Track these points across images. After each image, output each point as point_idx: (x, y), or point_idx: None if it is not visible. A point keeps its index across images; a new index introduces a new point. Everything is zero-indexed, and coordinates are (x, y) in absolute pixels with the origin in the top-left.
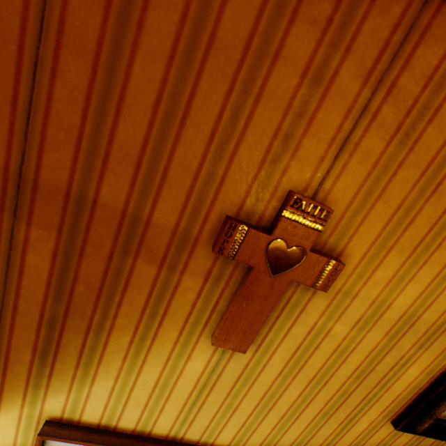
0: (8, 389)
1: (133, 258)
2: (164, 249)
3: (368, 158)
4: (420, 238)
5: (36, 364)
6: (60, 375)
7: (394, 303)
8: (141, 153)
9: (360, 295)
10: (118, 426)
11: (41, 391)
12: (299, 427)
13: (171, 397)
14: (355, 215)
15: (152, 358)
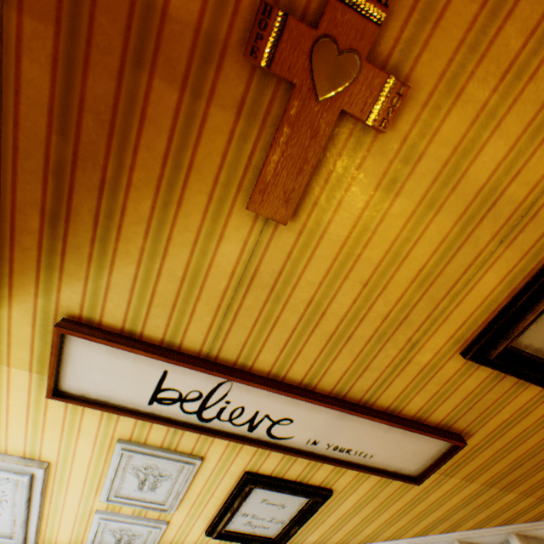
0: (18, 270)
1: (149, 76)
2: (186, 61)
3: None
4: (511, 60)
5: (46, 236)
6: (75, 254)
7: (471, 169)
8: None
9: (429, 153)
10: (144, 334)
11: (55, 277)
12: (351, 353)
13: (203, 297)
14: (427, 15)
15: (178, 236)
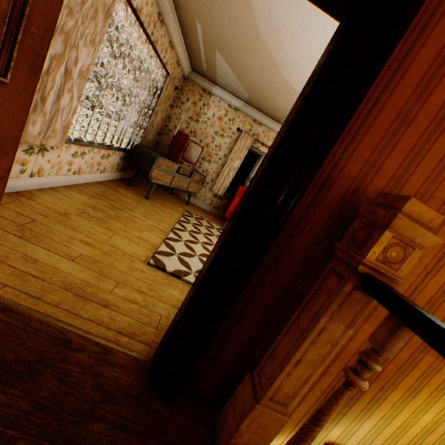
0: None
1: (424, 353)
2: None
3: None
4: None
5: (341, 405)
6: (350, 413)
7: None
8: None
9: None
10: None
11: (333, 422)
12: None
13: (403, 436)
14: None
15: (405, 409)
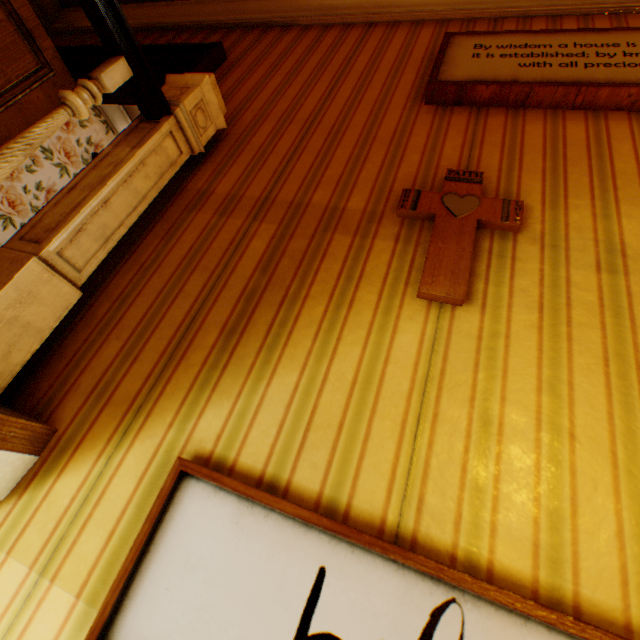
0: (168, 392)
1: (331, 234)
2: (356, 224)
3: (493, 156)
4: (588, 186)
5: (216, 350)
6: (236, 366)
7: (625, 240)
8: (339, 179)
9: (572, 237)
10: (292, 484)
11: (203, 397)
12: None
13: (379, 407)
14: (509, 182)
15: (348, 334)
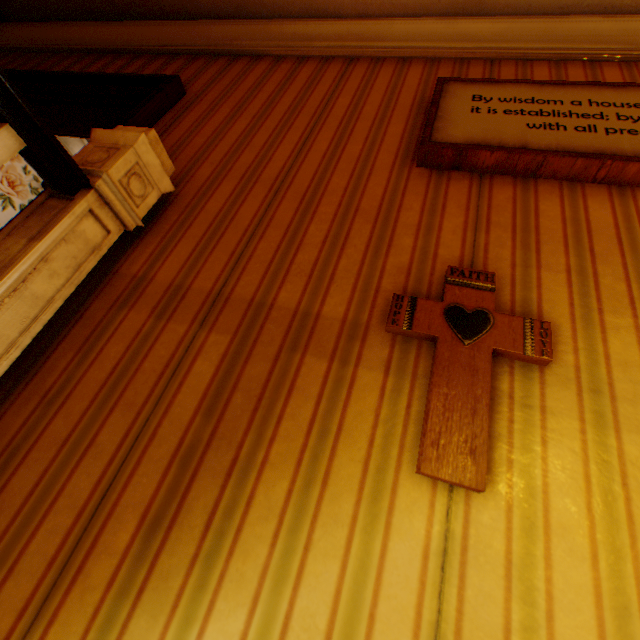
0: None
1: (301, 354)
2: (334, 340)
3: (503, 243)
4: (626, 295)
5: (130, 557)
6: (157, 590)
7: None
8: (313, 268)
9: (617, 376)
10: None
11: None
12: None
13: None
14: (526, 284)
15: (321, 535)
